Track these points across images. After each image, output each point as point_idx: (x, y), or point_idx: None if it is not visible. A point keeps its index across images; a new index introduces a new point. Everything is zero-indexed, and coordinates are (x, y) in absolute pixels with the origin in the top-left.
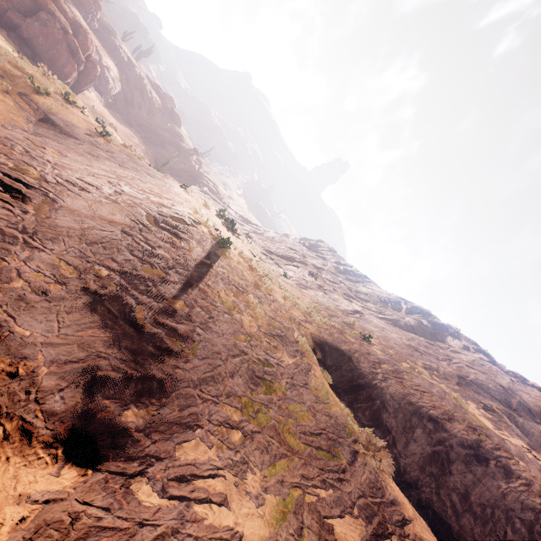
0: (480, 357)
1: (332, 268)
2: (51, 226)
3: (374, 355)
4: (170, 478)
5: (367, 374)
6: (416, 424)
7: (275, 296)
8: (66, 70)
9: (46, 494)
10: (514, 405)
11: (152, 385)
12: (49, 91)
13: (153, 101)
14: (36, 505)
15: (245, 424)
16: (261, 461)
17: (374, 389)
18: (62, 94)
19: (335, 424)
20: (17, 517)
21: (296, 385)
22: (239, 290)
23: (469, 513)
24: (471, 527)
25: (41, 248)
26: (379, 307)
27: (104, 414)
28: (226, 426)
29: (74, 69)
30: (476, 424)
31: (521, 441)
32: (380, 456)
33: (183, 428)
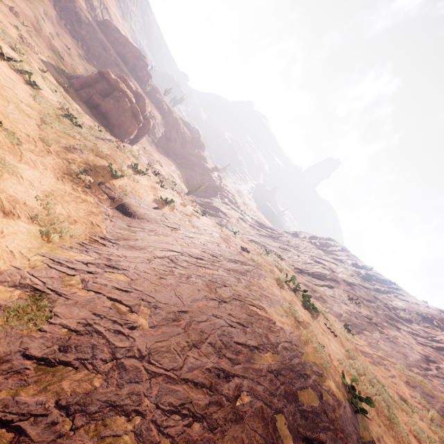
0: None
1: (354, 274)
2: None
3: None
4: None
5: None
6: None
7: None
8: (129, 130)
9: None
10: None
11: None
12: (123, 169)
13: (185, 135)
14: None
15: None
16: None
17: None
18: (131, 165)
19: None
20: None
21: None
22: None
23: None
24: None
25: None
26: (424, 327)
27: None
28: None
29: (135, 128)
30: None
31: None
32: None
33: None
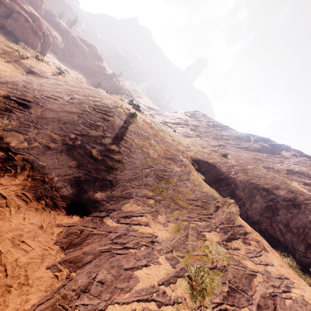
0: (304, 159)
1: (205, 125)
2: (44, 118)
3: (229, 163)
4: (120, 217)
5: (225, 173)
6: (256, 193)
7: (167, 140)
8: (34, 44)
9: (68, 223)
10: None
11: (106, 182)
12: (28, 56)
13: (84, 50)
14: (65, 227)
15: (155, 197)
16: (165, 211)
17: (230, 179)
18: (35, 56)
19: (205, 195)
20: (58, 231)
21: (182, 179)
22: (145, 138)
23: (289, 232)
24: (291, 238)
25: (42, 128)
26: (236, 141)
27: (86, 195)
28: (145, 197)
29: (38, 42)
30: (294, 190)
31: None
32: (231, 206)
33: (123, 199)
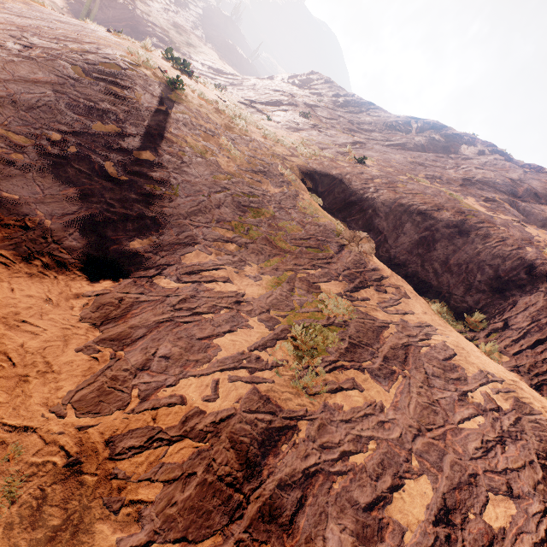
0: (495, 158)
1: (330, 104)
2: None
3: (367, 174)
4: (182, 274)
5: (358, 191)
6: (405, 221)
7: (253, 136)
8: None
9: (94, 292)
10: (520, 193)
11: (146, 222)
12: None
13: None
14: (91, 298)
15: (238, 239)
16: (257, 259)
17: (366, 201)
18: None
19: (323, 231)
20: (81, 304)
21: (284, 208)
22: (208, 134)
23: (447, 272)
24: (447, 280)
25: None
26: (385, 134)
27: (115, 246)
28: (221, 241)
29: None
30: (465, 209)
31: (515, 219)
32: (363, 242)
33: (183, 246)
